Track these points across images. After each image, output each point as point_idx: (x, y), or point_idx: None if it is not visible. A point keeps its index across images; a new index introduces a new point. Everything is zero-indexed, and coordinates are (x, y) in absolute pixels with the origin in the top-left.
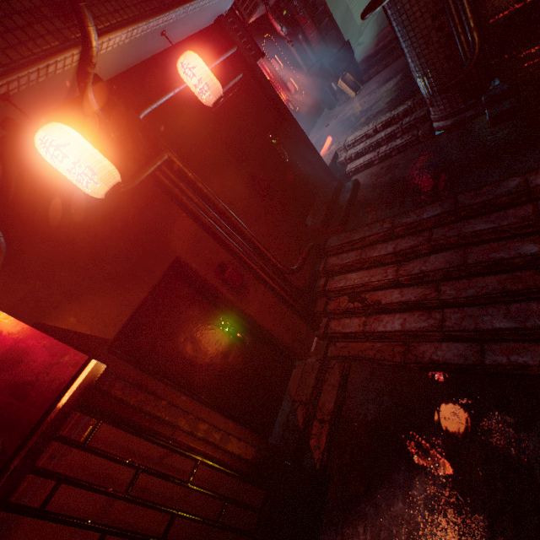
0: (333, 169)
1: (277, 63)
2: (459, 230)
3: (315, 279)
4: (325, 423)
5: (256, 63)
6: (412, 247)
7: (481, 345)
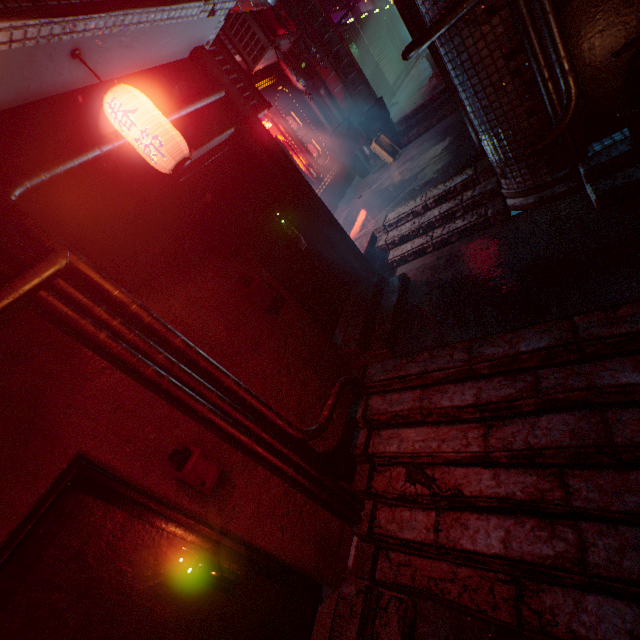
0: (371, 256)
1: (294, 121)
2: (588, 379)
3: (351, 431)
4: None
5: (255, 114)
6: (507, 400)
7: None
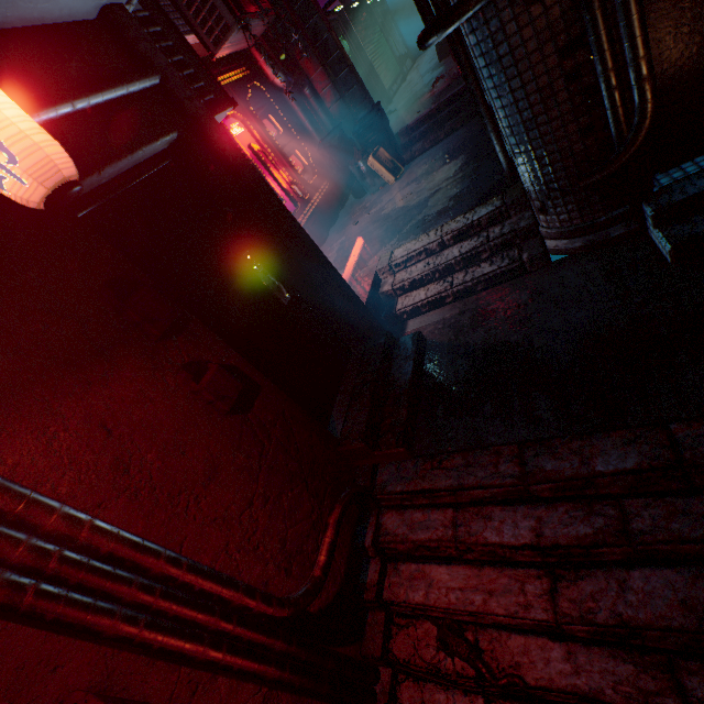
0: (374, 305)
1: (273, 126)
2: (703, 525)
3: (358, 560)
4: None
5: (209, 114)
6: (584, 544)
7: None
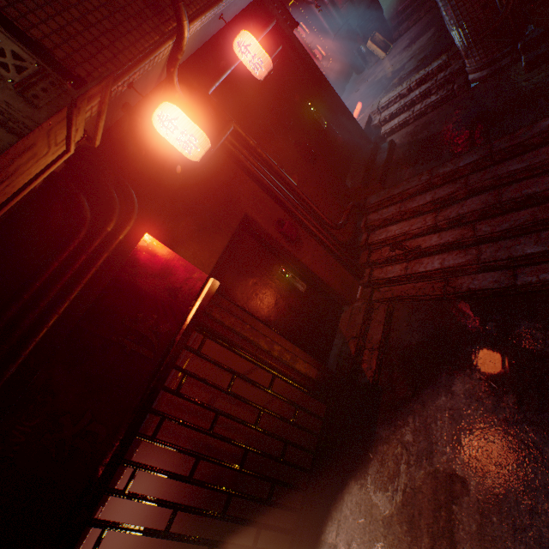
0: (368, 132)
1: (302, 31)
2: (494, 173)
3: (357, 236)
4: (374, 350)
5: (293, 34)
6: (449, 194)
7: (513, 271)
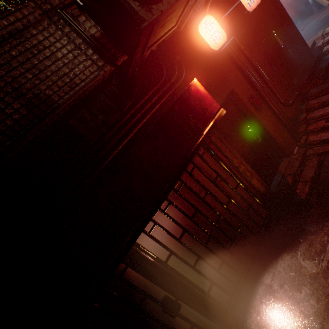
0: (312, 51)
1: None
2: None
3: (297, 115)
4: (307, 182)
5: None
6: None
7: None
